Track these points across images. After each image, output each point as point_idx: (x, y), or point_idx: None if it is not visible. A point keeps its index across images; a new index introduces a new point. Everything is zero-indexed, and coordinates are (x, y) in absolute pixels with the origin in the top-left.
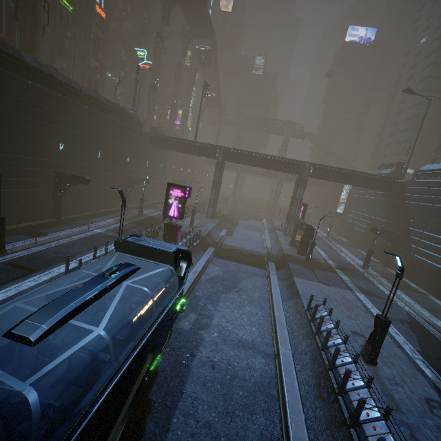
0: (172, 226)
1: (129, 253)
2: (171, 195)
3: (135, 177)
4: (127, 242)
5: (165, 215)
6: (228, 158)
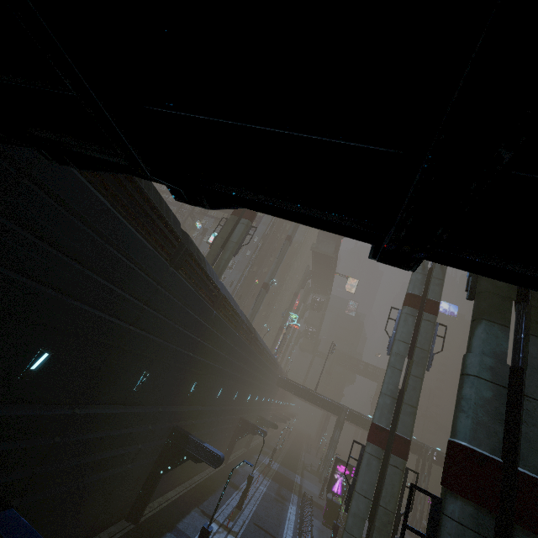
0: (335, 504)
1: None
2: (338, 470)
3: (266, 419)
4: None
5: (329, 489)
6: (351, 419)
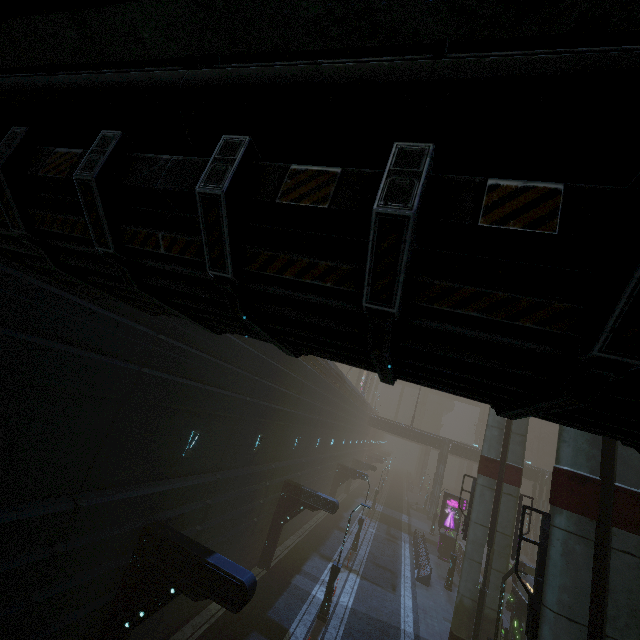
0: (449, 537)
1: (531, 575)
2: (448, 504)
3: (362, 462)
4: (530, 567)
5: (441, 524)
6: (455, 452)
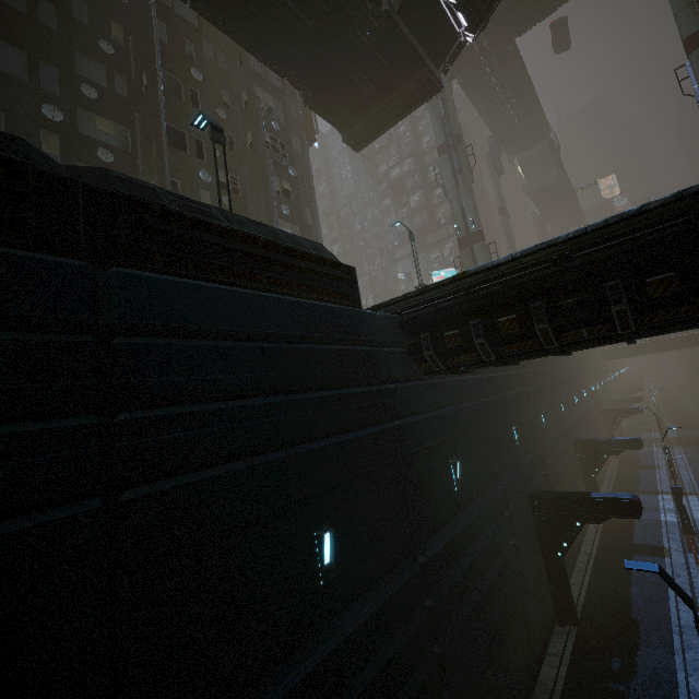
0: None
1: None
2: None
3: (622, 399)
4: None
5: None
6: None
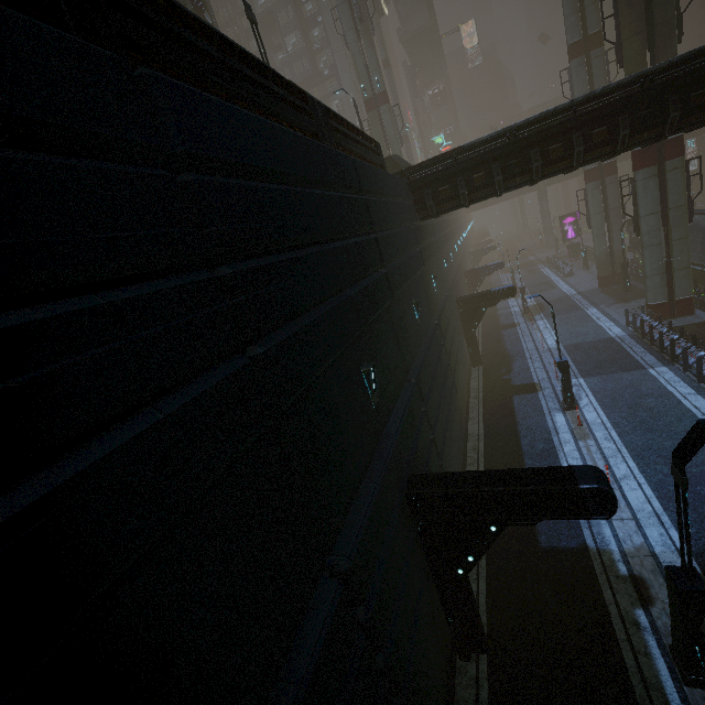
0: (574, 245)
1: None
2: (565, 224)
3: (479, 243)
4: None
5: (565, 240)
6: (551, 183)
